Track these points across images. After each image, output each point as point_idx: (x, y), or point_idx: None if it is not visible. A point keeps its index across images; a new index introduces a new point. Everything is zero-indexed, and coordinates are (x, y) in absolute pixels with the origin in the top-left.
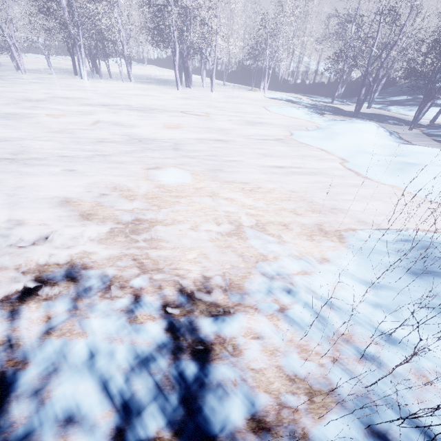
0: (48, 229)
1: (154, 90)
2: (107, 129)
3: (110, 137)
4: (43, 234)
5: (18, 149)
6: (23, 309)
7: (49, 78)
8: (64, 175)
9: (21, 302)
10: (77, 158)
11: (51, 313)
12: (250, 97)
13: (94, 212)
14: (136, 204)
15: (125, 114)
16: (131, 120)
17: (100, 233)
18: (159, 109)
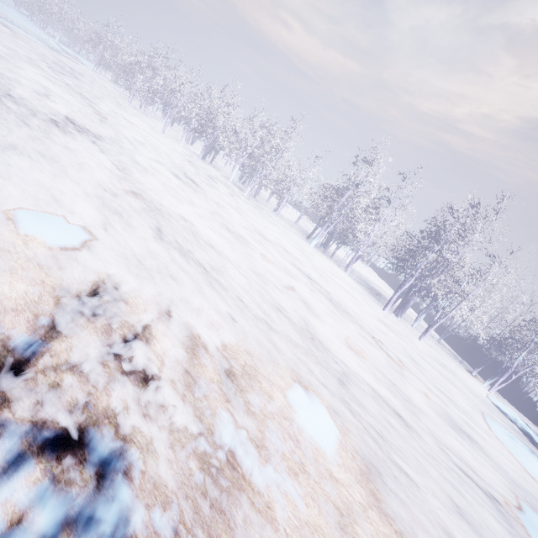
0: (157, 369)
1: (359, 293)
2: (293, 301)
3: (290, 311)
4: (148, 371)
5: (219, 266)
6: (28, 465)
7: (287, 228)
8: (224, 318)
9: (38, 450)
10: (248, 310)
11: (30, 513)
12: (466, 381)
13: (207, 390)
14: (251, 423)
15: (319, 298)
16: (319, 308)
17: (185, 429)
18: (353, 316)
